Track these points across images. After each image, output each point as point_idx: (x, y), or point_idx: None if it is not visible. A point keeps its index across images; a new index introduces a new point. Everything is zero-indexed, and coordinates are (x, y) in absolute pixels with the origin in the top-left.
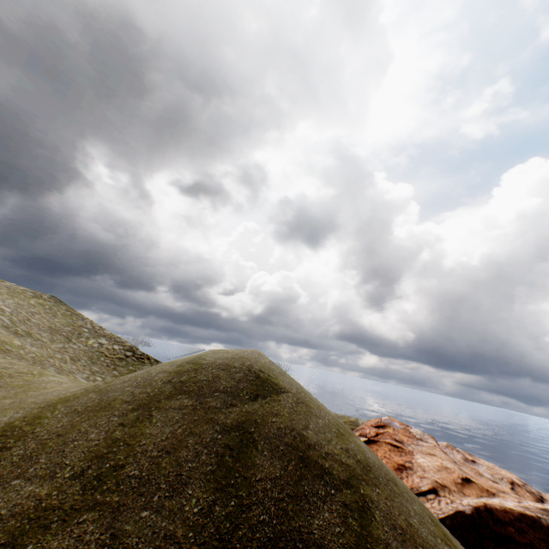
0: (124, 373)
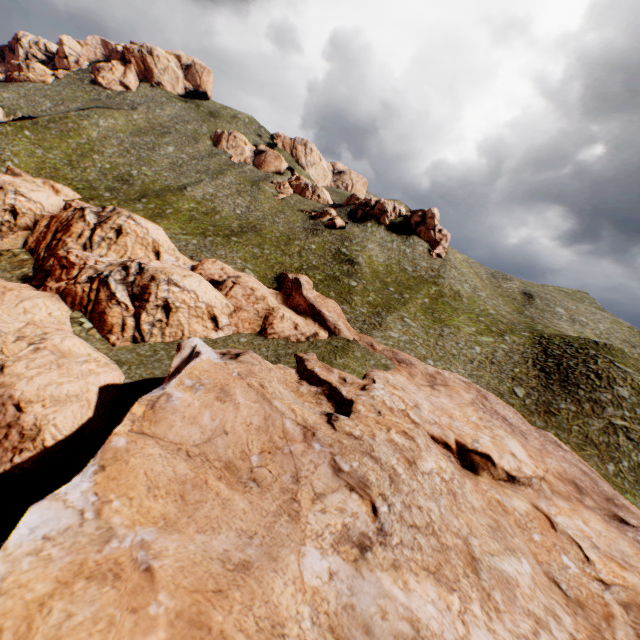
0: None
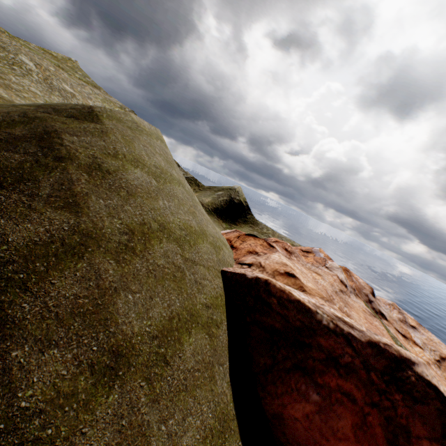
0: None
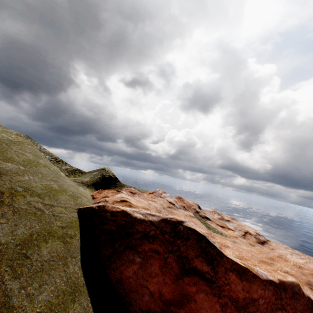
0: None
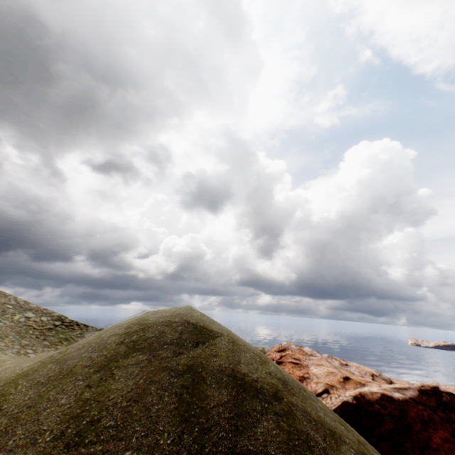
0: (55, 342)
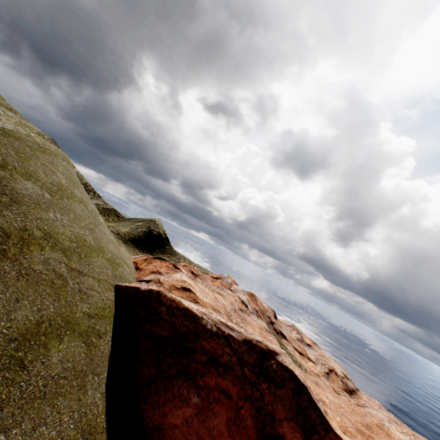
0: None
